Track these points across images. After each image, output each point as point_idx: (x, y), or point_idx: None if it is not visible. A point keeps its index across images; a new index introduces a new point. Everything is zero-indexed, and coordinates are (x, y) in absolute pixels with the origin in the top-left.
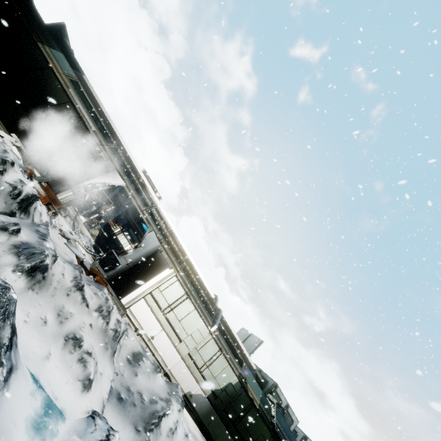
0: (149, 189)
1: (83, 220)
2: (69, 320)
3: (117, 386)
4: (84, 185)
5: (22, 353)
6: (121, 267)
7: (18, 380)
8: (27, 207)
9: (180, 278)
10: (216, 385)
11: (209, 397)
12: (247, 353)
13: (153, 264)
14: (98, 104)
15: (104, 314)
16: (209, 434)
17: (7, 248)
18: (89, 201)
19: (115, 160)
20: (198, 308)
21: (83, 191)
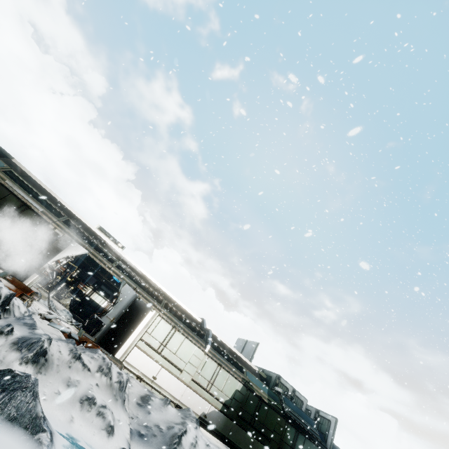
0: (110, 245)
1: (51, 293)
2: (78, 386)
3: (135, 427)
4: (48, 265)
5: (51, 424)
6: (106, 326)
7: (58, 441)
8: (7, 306)
9: (164, 316)
10: (224, 397)
11: (222, 410)
12: (246, 359)
13: (135, 313)
14: (36, 182)
15: (105, 372)
16: (232, 442)
17: (8, 347)
18: (50, 273)
19: (70, 232)
20: (188, 336)
21: (49, 271)
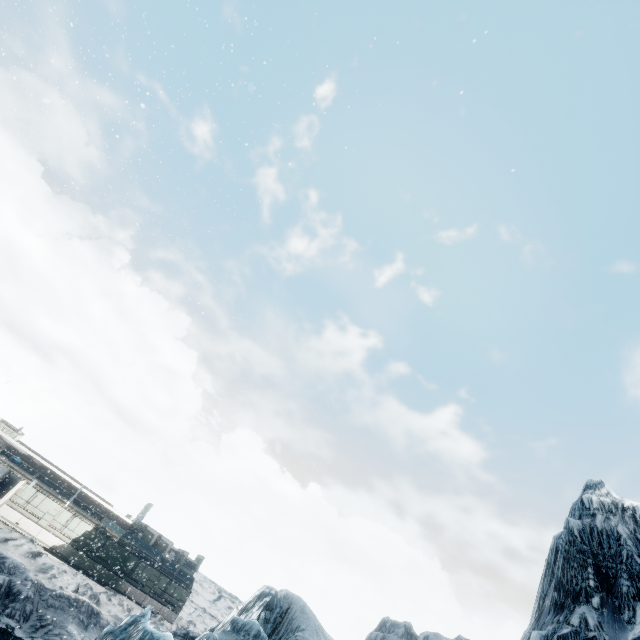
0: (3, 436)
1: None
2: None
3: None
4: None
5: None
6: None
7: None
8: None
9: (33, 483)
10: (75, 535)
11: (71, 544)
12: (122, 515)
13: (9, 483)
14: None
15: None
16: (76, 564)
17: None
18: None
19: None
20: (52, 496)
21: None
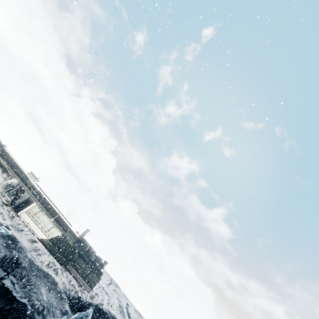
0: (30, 179)
1: (7, 193)
2: (0, 210)
3: (12, 225)
4: (4, 183)
5: None
6: (17, 204)
7: None
8: None
9: (39, 206)
10: (52, 236)
11: (50, 240)
12: (75, 231)
13: (28, 202)
14: (9, 155)
15: (9, 211)
16: (50, 250)
17: None
18: (9, 186)
19: (15, 174)
20: (46, 214)
21: (4, 185)
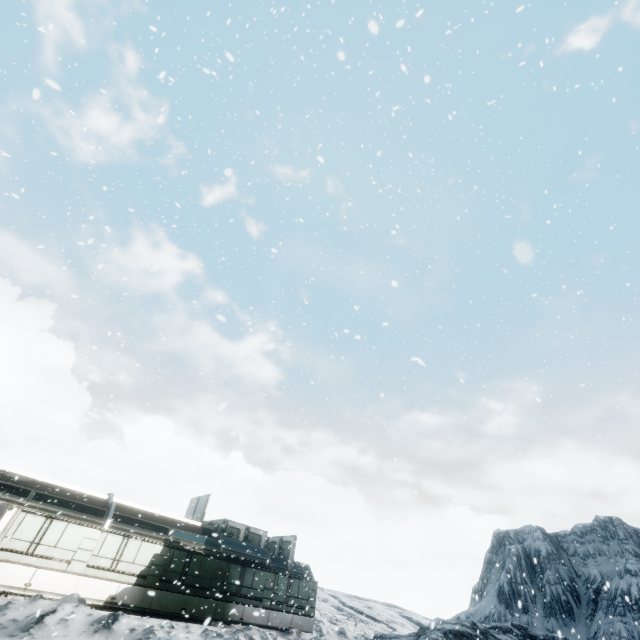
0: None
1: None
2: None
3: None
4: None
5: None
6: None
7: None
8: None
9: (32, 510)
10: (139, 568)
11: (138, 583)
12: (183, 519)
13: None
14: None
15: None
16: (157, 611)
17: None
18: None
19: None
20: (75, 520)
21: None
